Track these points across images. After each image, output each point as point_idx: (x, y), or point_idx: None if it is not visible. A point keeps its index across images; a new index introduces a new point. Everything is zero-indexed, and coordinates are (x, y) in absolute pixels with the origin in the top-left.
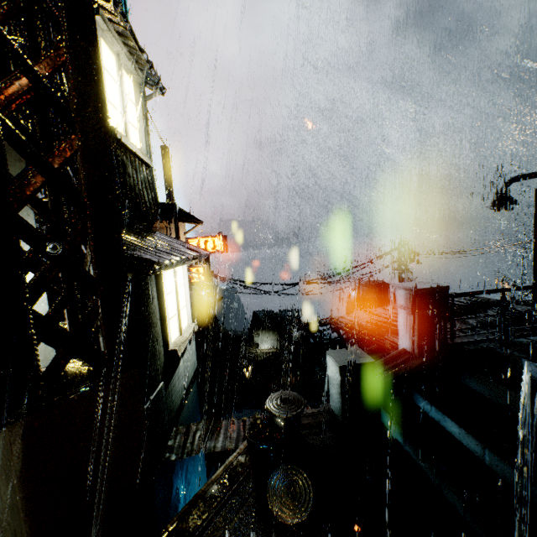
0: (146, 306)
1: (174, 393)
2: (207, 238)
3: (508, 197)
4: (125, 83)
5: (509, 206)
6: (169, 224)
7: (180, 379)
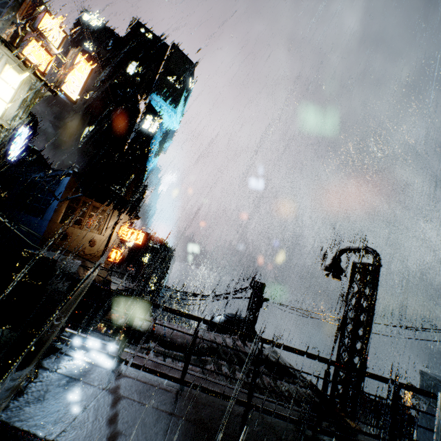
0: None
1: None
2: (135, 230)
3: (336, 265)
4: (6, 73)
5: (336, 274)
6: (114, 210)
7: None
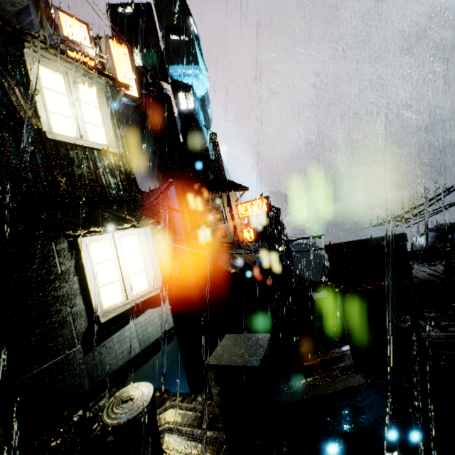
0: (46, 278)
1: (107, 356)
2: (252, 202)
3: None
4: (81, 93)
5: None
6: (221, 195)
7: (127, 341)
